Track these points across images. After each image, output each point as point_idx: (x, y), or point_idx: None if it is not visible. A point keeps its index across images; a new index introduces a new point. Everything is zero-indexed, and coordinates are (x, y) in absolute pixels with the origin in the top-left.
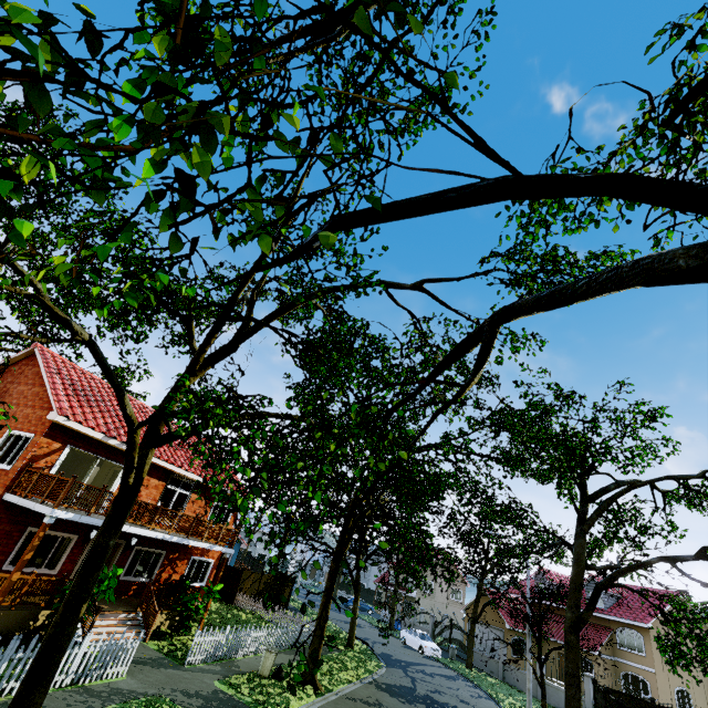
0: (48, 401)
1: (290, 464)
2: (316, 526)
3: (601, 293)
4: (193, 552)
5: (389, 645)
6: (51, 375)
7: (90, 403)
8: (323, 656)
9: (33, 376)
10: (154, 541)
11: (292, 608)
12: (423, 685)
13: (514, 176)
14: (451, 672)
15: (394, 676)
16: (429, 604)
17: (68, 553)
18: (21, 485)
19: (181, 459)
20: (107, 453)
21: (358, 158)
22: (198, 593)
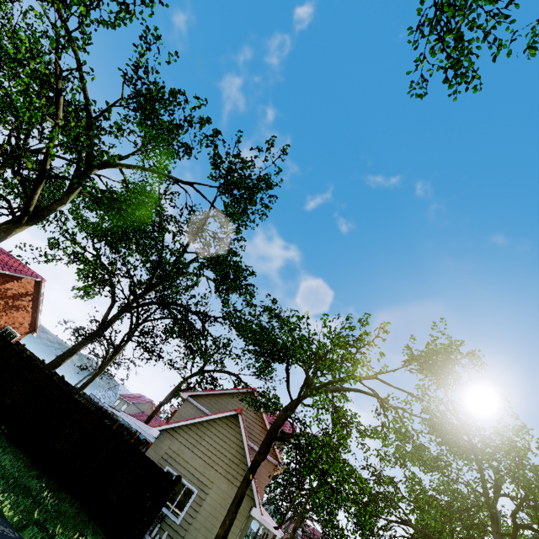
0: None
1: None
2: None
3: None
4: None
5: None
6: None
7: None
8: None
9: None
10: None
11: None
12: None
13: None
14: None
15: None
16: None
17: None
18: None
19: None
20: None
21: None
22: None
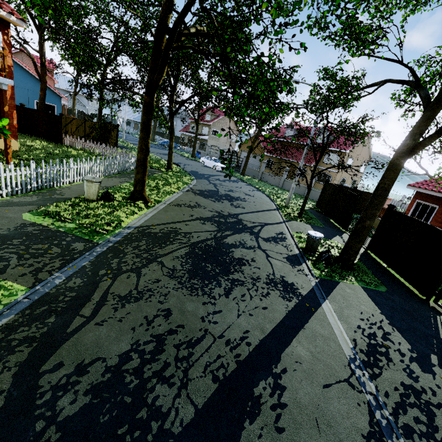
0: None
1: None
2: None
3: None
4: None
5: (194, 166)
6: None
7: None
8: (150, 177)
9: None
10: None
11: (122, 147)
12: (221, 188)
13: None
14: (233, 178)
15: (203, 184)
16: (216, 143)
17: None
18: None
19: None
20: None
21: None
22: None
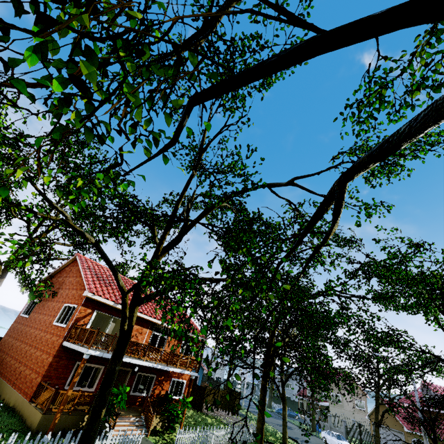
0: (83, 285)
1: (209, 302)
2: (235, 347)
3: (422, 131)
4: (172, 375)
5: (314, 443)
6: (84, 270)
7: (106, 284)
8: None
9: (76, 272)
10: (148, 369)
11: (241, 415)
12: None
13: (321, 33)
14: None
15: None
16: (340, 412)
17: (99, 378)
18: (71, 335)
19: (160, 315)
20: (117, 313)
21: (237, 107)
22: (177, 403)
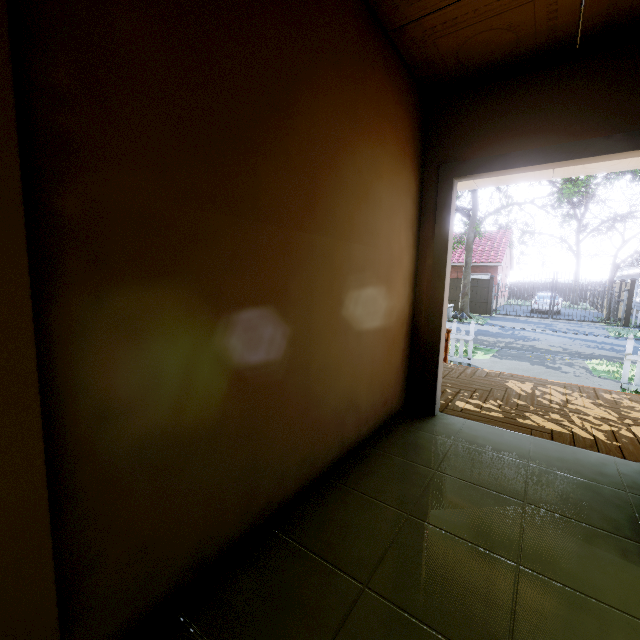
0: None
1: None
2: None
3: None
4: None
5: None
6: None
7: None
8: None
9: None
10: None
11: None
12: None
13: None
14: None
15: None
16: None
17: None
18: None
19: None
20: None
21: None
22: None
